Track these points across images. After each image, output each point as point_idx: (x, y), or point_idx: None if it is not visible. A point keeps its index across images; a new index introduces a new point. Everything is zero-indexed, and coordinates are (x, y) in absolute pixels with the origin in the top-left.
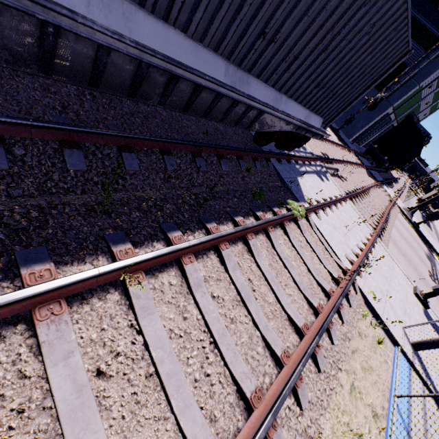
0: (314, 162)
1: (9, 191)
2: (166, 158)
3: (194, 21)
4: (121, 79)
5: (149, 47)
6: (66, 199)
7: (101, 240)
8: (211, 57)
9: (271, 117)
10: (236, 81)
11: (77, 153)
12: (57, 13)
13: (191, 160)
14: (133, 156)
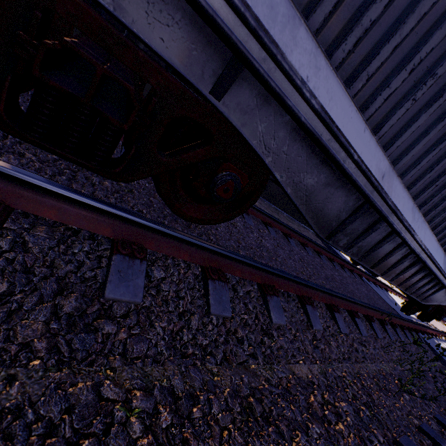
0: (439, 335)
1: (331, 353)
2: (373, 325)
3: (443, 231)
4: (387, 264)
5: (426, 248)
6: (355, 367)
7: (419, 432)
8: (440, 251)
9: (440, 292)
10: (445, 267)
11: (340, 316)
12: (408, 232)
13: (381, 327)
14: (360, 321)
